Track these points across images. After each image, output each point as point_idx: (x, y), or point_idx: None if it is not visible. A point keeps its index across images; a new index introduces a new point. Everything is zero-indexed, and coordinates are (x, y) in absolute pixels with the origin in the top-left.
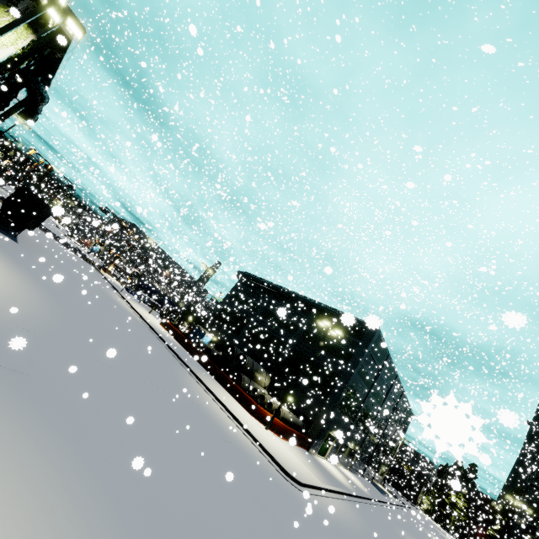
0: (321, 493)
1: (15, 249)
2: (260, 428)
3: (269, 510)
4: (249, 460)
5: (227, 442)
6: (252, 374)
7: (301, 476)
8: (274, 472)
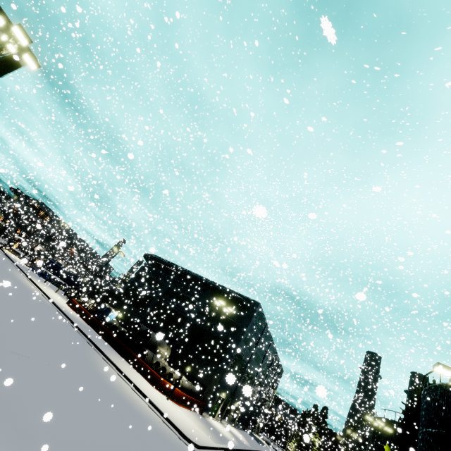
0: None
1: None
2: (163, 399)
3: None
4: (156, 432)
5: (137, 418)
6: (155, 348)
7: (199, 439)
8: (177, 440)
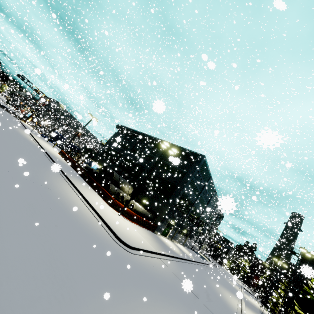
0: (150, 255)
1: None
2: (113, 213)
3: (65, 264)
4: (80, 227)
5: (60, 212)
6: (118, 184)
7: (135, 243)
8: (107, 238)
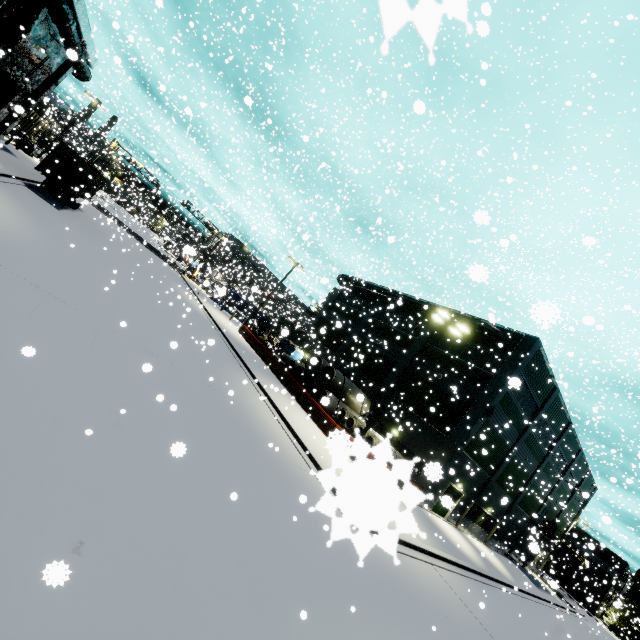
0: (411, 553)
1: (43, 208)
2: None
3: (260, 540)
4: (278, 473)
5: (247, 443)
6: (342, 394)
7: None
8: None
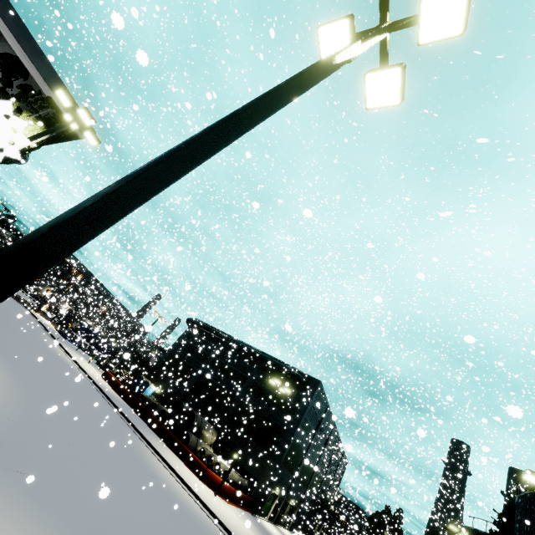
0: None
1: None
2: (210, 494)
3: None
4: (208, 534)
5: (188, 517)
6: (199, 431)
7: None
8: None
